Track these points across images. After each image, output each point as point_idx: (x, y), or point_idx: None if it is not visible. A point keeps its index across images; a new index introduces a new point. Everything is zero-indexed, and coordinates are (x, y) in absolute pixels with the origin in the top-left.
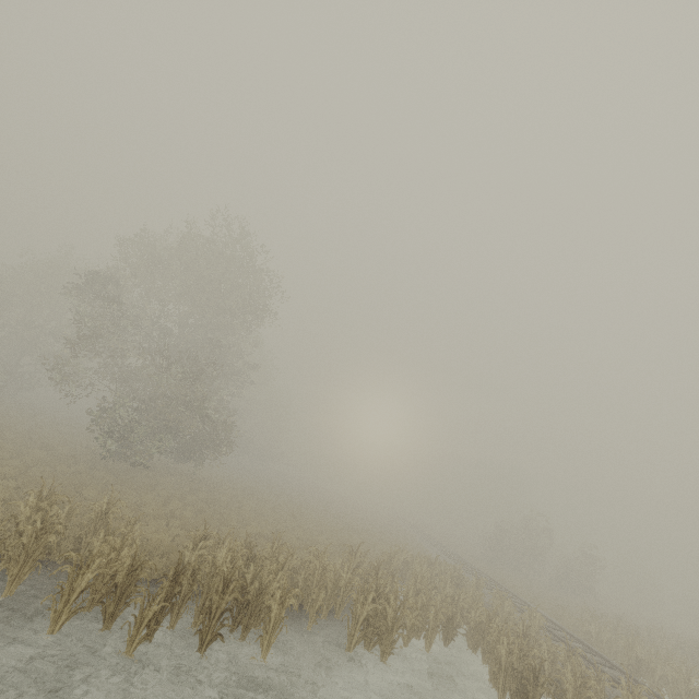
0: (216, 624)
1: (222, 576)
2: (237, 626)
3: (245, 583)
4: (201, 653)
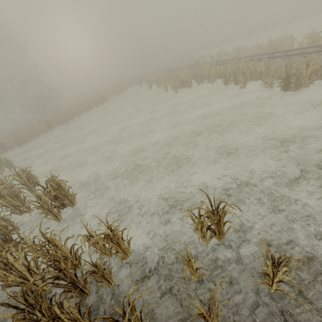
0: (102, 101)
1: (97, 98)
2: (104, 102)
3: (101, 95)
4: (103, 104)
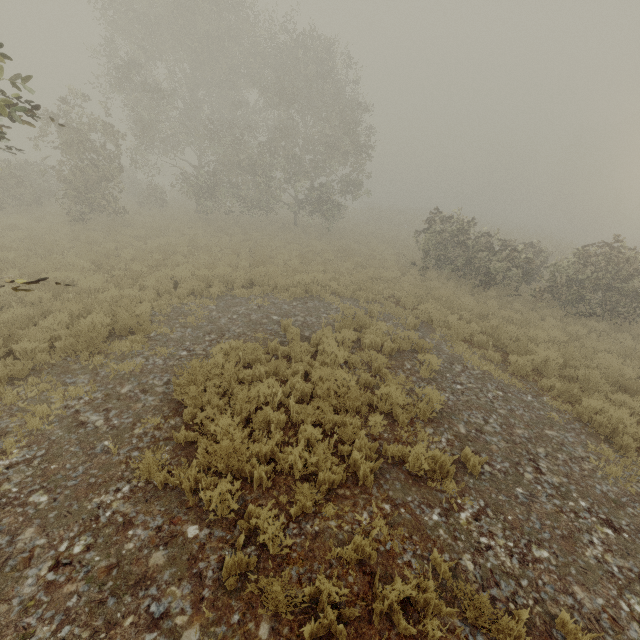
0: None
1: None
2: None
3: None
4: None
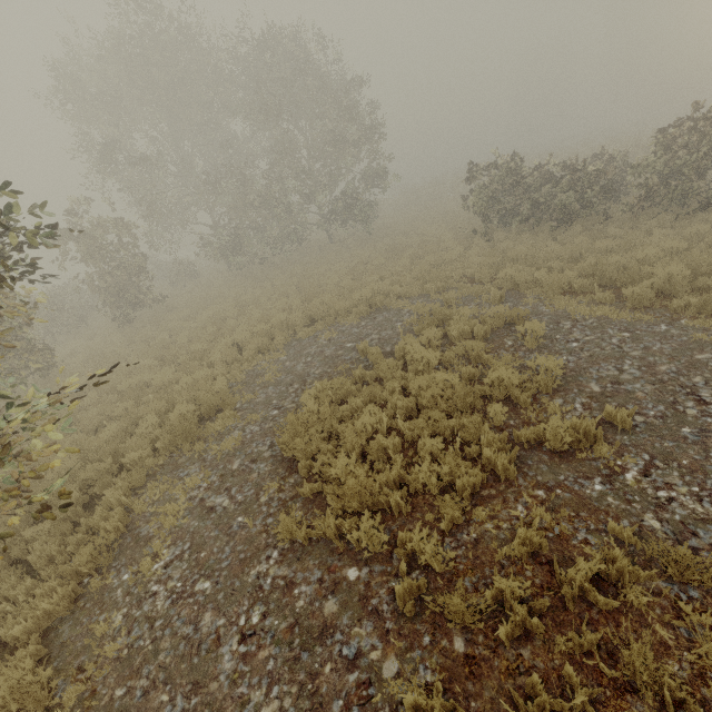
0: None
1: None
2: None
3: None
4: None
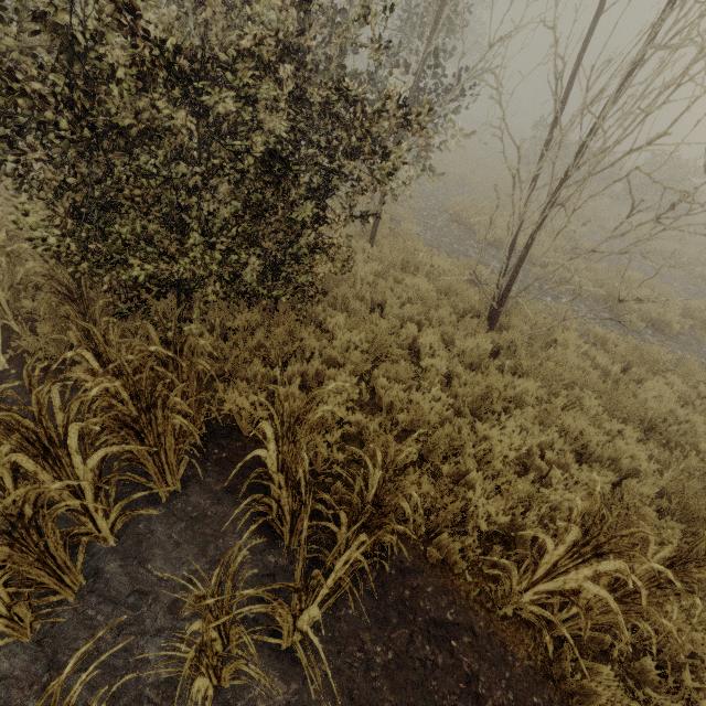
0: None
1: None
2: None
3: None
4: None
